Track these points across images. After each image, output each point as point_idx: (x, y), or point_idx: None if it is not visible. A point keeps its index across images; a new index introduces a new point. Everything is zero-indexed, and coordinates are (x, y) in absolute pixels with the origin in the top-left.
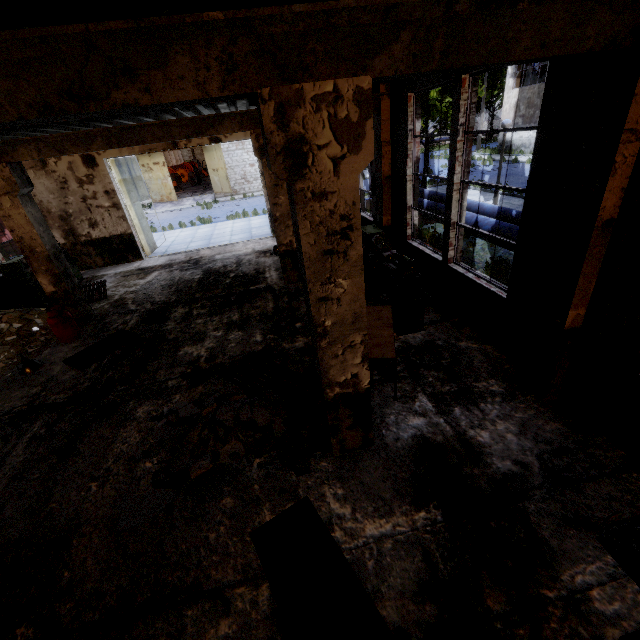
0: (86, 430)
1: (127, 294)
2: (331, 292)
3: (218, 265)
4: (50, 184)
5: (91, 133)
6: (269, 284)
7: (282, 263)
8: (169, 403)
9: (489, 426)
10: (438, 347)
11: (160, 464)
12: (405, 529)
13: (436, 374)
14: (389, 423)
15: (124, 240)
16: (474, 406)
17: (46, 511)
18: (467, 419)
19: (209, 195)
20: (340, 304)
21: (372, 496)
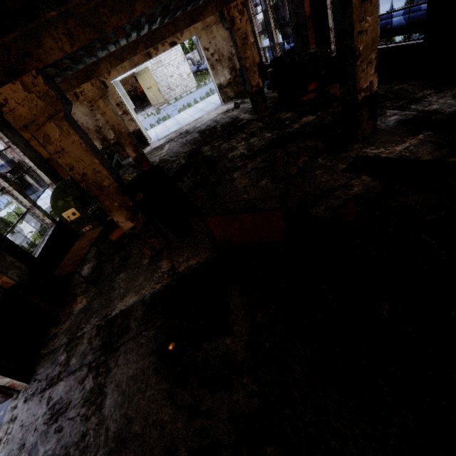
0: (215, 190)
1: (162, 157)
2: (363, 27)
3: (203, 127)
4: (84, 110)
5: (136, 41)
6: (248, 119)
7: (255, 100)
8: (247, 168)
9: (435, 103)
10: (382, 94)
11: (269, 180)
12: (416, 142)
13: (390, 102)
14: (378, 124)
15: (135, 135)
16: (421, 102)
17: (231, 208)
18: (421, 106)
19: (150, 109)
20: (366, 34)
21: (390, 142)
